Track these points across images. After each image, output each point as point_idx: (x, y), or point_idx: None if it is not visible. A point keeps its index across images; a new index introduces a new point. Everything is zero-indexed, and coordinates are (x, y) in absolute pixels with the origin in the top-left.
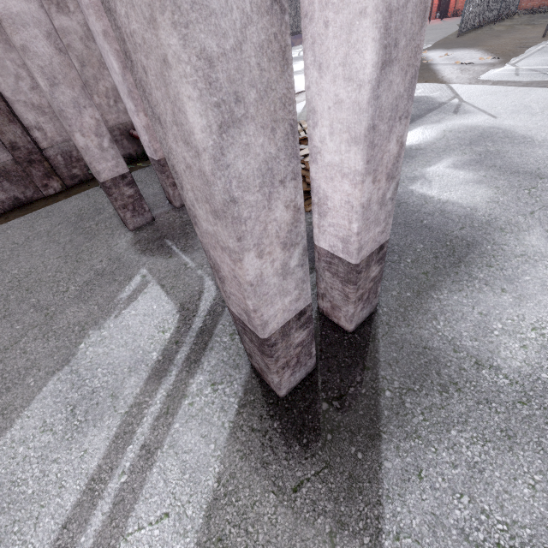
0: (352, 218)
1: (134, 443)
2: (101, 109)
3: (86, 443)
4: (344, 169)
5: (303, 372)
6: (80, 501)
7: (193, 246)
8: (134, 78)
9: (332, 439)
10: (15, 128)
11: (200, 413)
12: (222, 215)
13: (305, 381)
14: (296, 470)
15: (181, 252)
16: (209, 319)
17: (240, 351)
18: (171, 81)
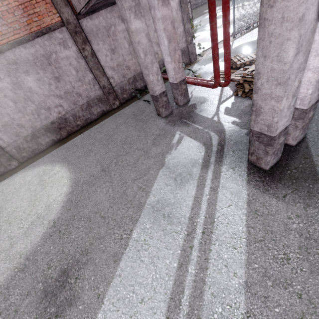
0: (309, 88)
1: (206, 187)
2: (135, 64)
3: (186, 188)
4: (310, 67)
5: (276, 160)
6: (194, 203)
7: (197, 120)
8: (258, 45)
9: (296, 182)
10: (105, 78)
11: (231, 177)
12: (283, 83)
13: (276, 164)
14: (282, 191)
15: (192, 123)
16: (219, 147)
17: (239, 156)
18: (287, 44)
